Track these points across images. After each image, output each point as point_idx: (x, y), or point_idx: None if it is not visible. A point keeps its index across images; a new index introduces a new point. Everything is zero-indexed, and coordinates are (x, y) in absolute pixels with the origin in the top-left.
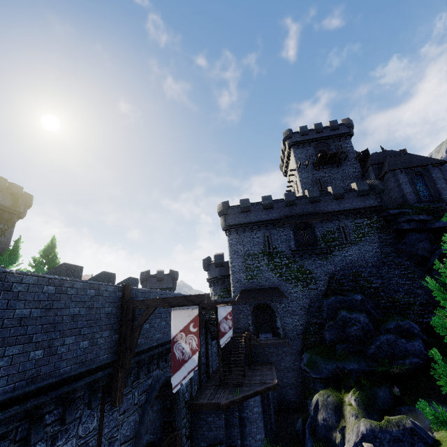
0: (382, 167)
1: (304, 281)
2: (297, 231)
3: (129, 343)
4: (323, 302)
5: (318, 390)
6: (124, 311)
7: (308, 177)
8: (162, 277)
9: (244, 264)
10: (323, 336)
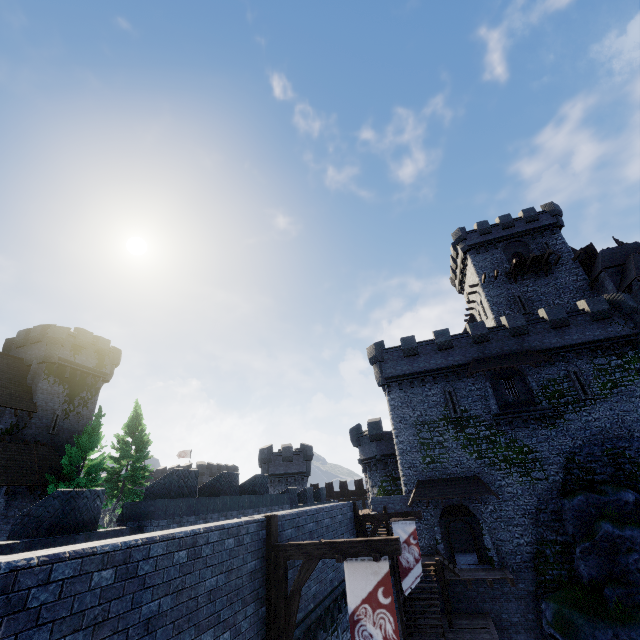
0: (624, 272)
1: (521, 466)
2: (496, 382)
3: (284, 622)
4: (562, 504)
5: None
6: (272, 563)
7: (500, 295)
8: (290, 456)
9: (417, 438)
10: (574, 568)
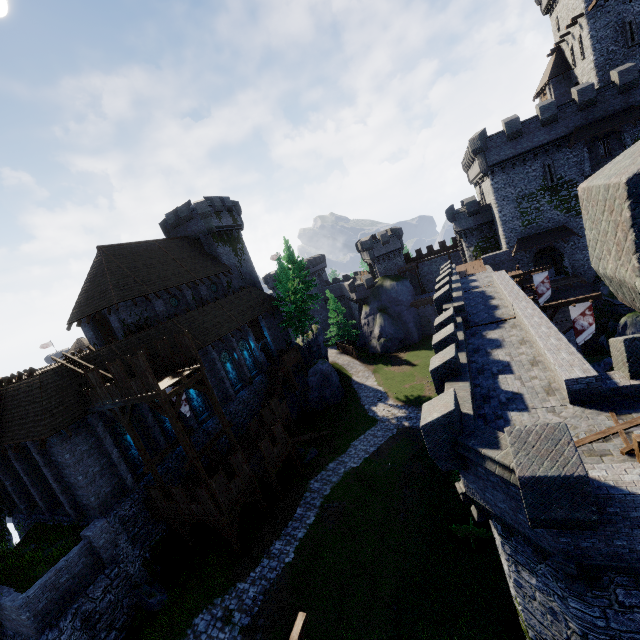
0: None
1: None
2: (593, 145)
3: None
4: None
5: (618, 312)
6: None
7: (607, 25)
8: (387, 240)
9: (517, 210)
10: None
